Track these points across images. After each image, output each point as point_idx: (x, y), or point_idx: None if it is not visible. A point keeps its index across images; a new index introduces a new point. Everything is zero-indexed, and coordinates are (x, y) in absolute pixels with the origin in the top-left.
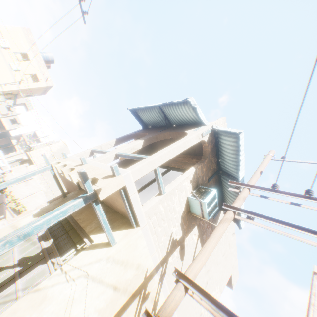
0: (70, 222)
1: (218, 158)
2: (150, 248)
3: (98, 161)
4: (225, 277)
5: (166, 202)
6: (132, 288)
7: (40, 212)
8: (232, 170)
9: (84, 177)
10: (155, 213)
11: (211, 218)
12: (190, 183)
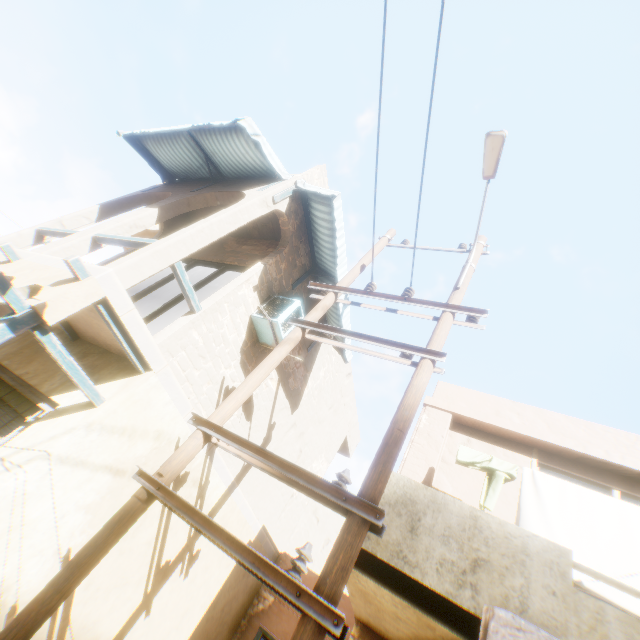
0: (7, 380)
1: (311, 245)
2: (180, 405)
3: (50, 254)
4: (335, 441)
5: (206, 326)
6: (153, 469)
7: None
8: (331, 266)
9: (1, 282)
10: (184, 345)
11: (304, 350)
12: (254, 291)
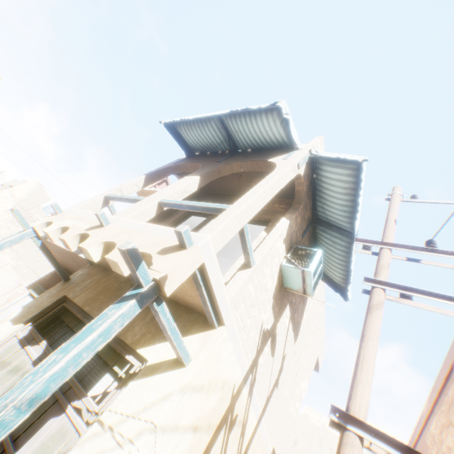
0: None
1: (313, 200)
2: (237, 353)
3: (130, 218)
4: (313, 360)
5: (256, 278)
6: (217, 418)
7: (26, 314)
8: (339, 219)
9: (134, 258)
10: (244, 298)
11: None
12: (283, 243)
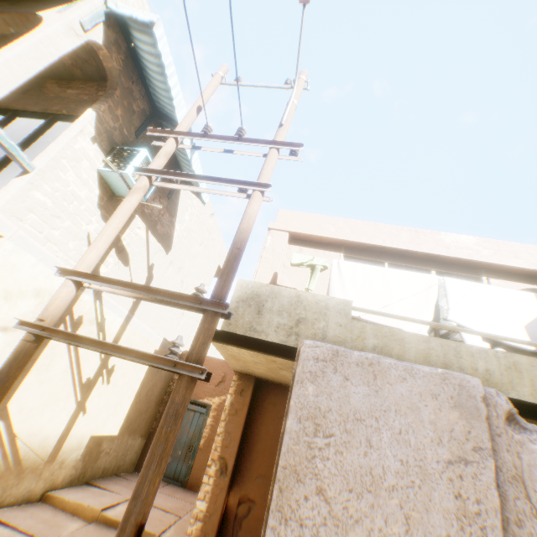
0: None
1: (145, 86)
2: (51, 264)
3: None
4: (211, 269)
5: (49, 185)
6: None
7: None
8: (171, 110)
9: None
10: (31, 208)
11: (165, 199)
12: (94, 143)
